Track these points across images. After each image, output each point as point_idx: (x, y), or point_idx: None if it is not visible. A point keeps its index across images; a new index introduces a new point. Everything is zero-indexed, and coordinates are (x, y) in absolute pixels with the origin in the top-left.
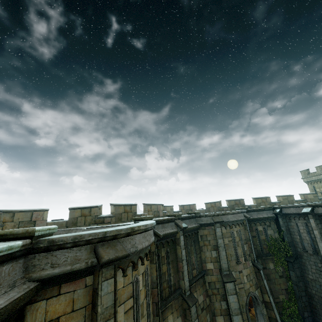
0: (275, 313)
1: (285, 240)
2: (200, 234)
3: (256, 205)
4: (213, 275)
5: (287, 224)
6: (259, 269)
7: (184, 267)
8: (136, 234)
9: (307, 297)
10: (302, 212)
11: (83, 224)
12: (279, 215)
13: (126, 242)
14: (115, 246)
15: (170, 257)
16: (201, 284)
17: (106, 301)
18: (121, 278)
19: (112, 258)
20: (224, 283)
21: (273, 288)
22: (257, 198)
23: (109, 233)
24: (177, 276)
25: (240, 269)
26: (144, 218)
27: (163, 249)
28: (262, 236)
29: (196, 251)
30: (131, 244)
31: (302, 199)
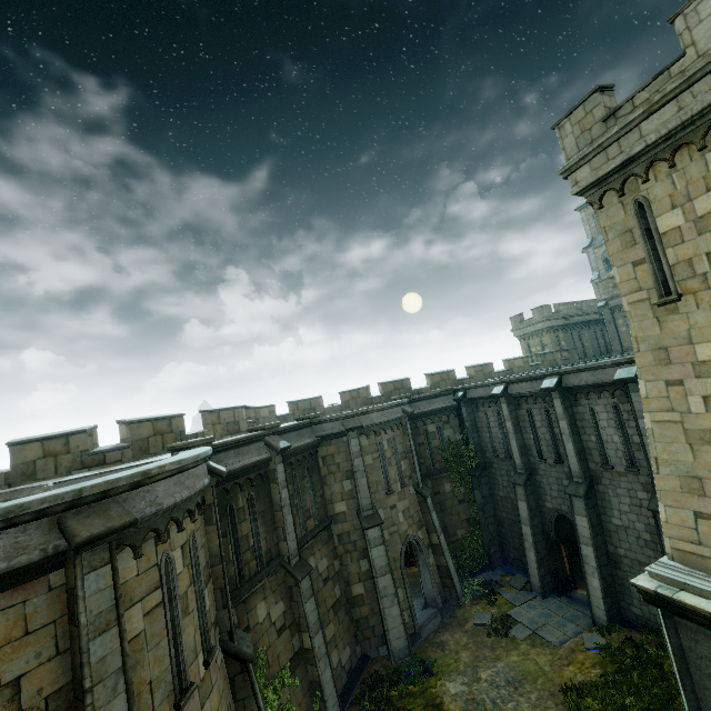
0: (446, 558)
1: (470, 442)
2: (322, 454)
3: (432, 386)
4: (346, 521)
5: (474, 415)
6: (425, 497)
7: (286, 518)
8: (155, 481)
9: (496, 525)
10: (492, 394)
11: (54, 473)
12: (462, 402)
13: (133, 499)
14: (108, 511)
15: (257, 507)
16: (324, 540)
17: (97, 604)
18: (131, 563)
19: (98, 533)
20: (363, 530)
21: (449, 521)
22: (433, 375)
23: (89, 490)
24: (275, 537)
25: (393, 503)
26: (191, 443)
27: (241, 494)
28: (435, 441)
29: (315, 487)
30: (147, 500)
31: (505, 370)
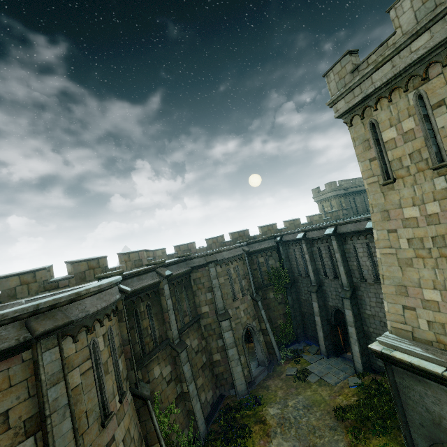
0: (270, 337)
1: (285, 267)
2: (193, 278)
3: (262, 234)
4: (209, 317)
5: (287, 251)
6: (257, 301)
7: (171, 317)
8: (84, 298)
9: (300, 316)
10: (296, 238)
11: (27, 294)
12: (280, 243)
13: (71, 309)
14: (55, 316)
15: (153, 311)
16: (195, 328)
17: (51, 369)
18: (72, 345)
19: (49, 329)
20: (219, 322)
21: (272, 315)
22: (263, 227)
23: (43, 304)
24: (164, 328)
25: (237, 306)
26: (109, 274)
27: (142, 303)
28: (263, 267)
29: (189, 297)
30: (79, 309)
31: (308, 222)
